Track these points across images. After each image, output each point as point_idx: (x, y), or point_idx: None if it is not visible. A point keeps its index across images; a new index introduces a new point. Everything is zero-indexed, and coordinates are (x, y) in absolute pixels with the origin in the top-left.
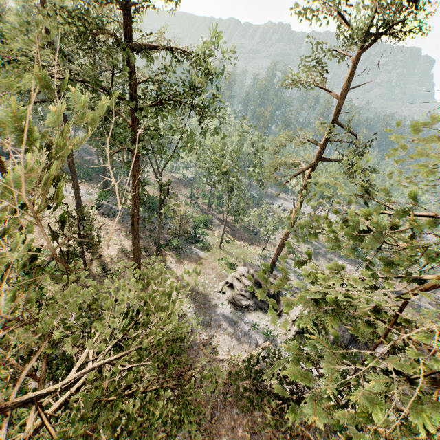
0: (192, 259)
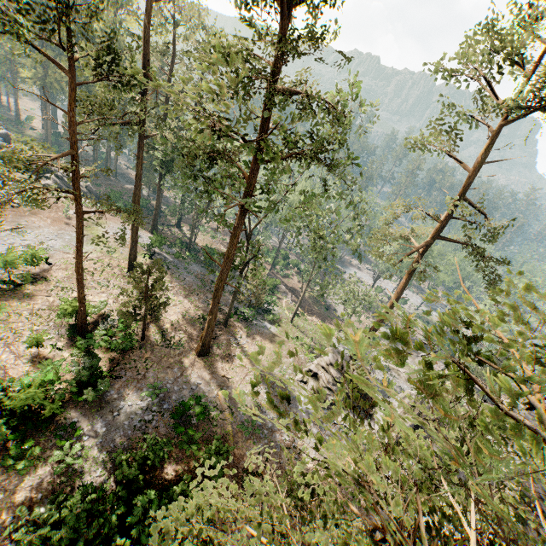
0: (265, 335)
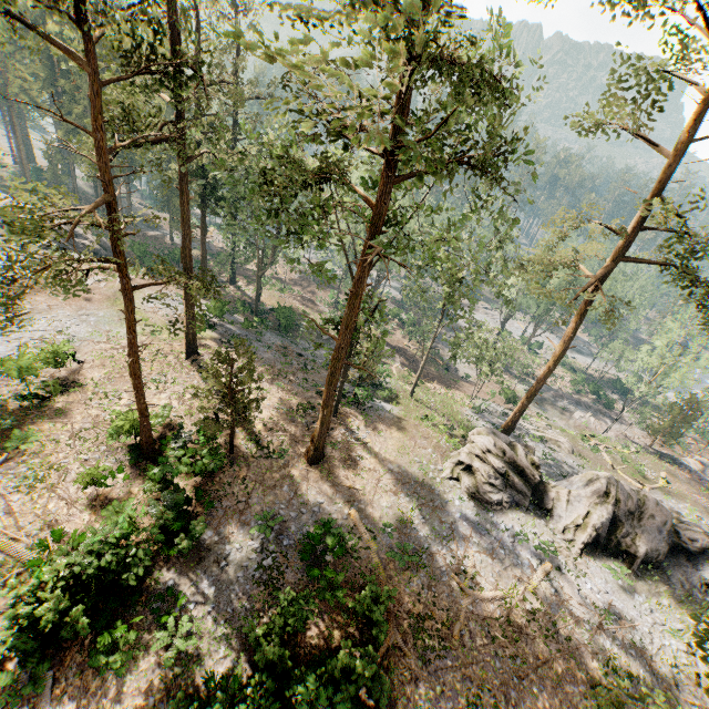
0: (388, 421)
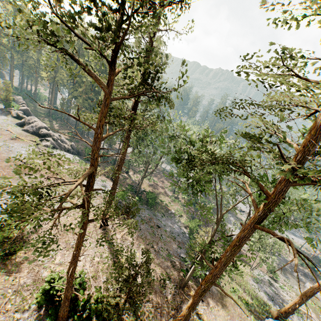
0: (215, 297)
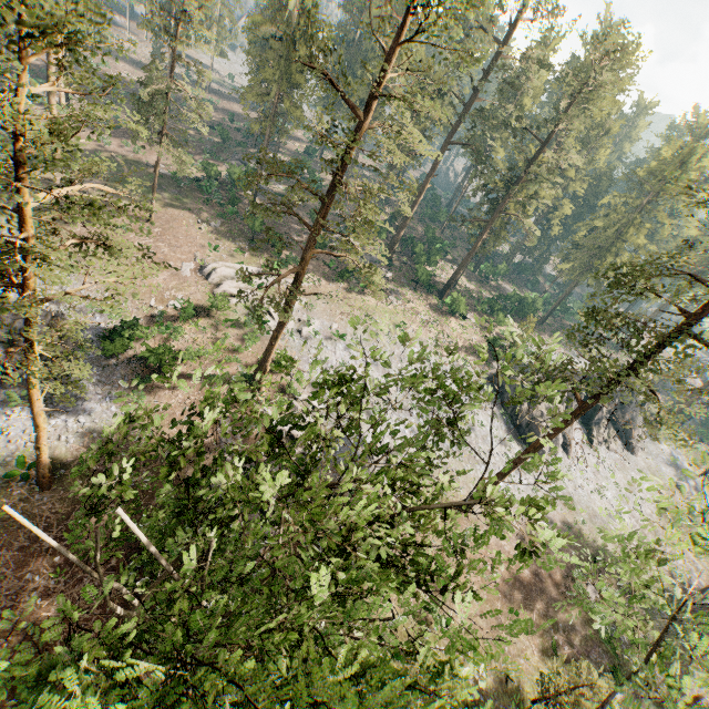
0: None
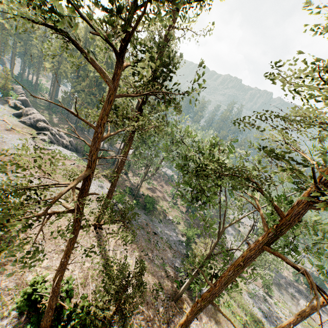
0: (208, 311)
